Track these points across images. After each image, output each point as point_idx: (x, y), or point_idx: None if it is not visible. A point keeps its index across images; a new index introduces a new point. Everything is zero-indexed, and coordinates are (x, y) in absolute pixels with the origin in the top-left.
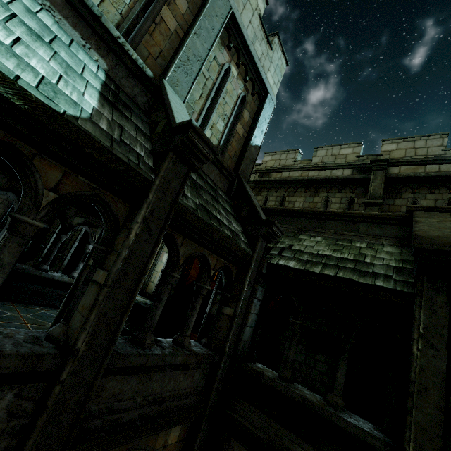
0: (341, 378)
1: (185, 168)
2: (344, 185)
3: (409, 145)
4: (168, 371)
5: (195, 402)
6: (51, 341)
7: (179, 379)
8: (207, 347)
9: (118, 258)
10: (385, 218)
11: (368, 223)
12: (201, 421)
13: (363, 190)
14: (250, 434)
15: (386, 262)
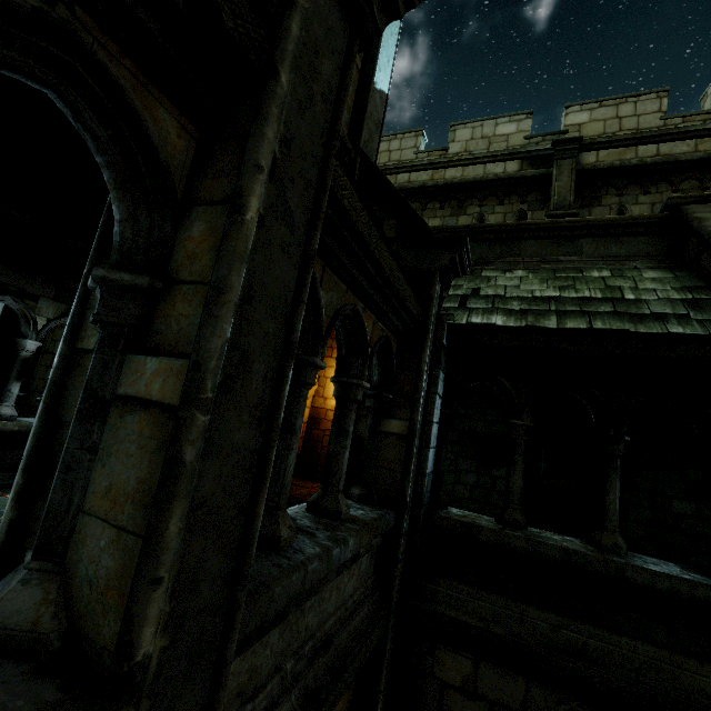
0: (616, 503)
1: (344, 24)
2: (507, 191)
3: (610, 113)
4: (333, 578)
5: (371, 611)
6: (6, 650)
7: (342, 583)
8: (366, 503)
9: (221, 301)
10: (629, 225)
11: (598, 238)
12: (385, 640)
13: (541, 197)
14: (476, 634)
15: (663, 295)
